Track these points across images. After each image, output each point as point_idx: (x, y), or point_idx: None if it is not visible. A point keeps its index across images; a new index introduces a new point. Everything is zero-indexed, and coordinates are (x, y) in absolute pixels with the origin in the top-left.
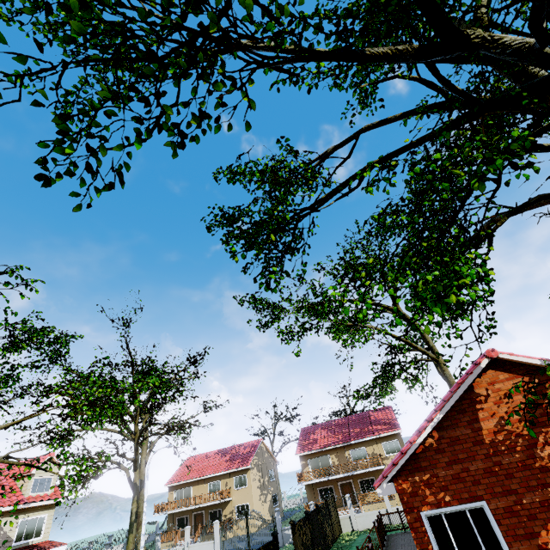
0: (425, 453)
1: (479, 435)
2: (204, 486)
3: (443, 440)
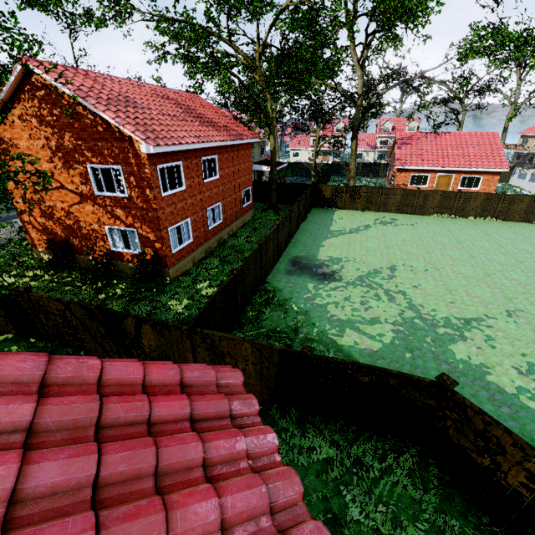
0: (391, 153)
1: (393, 153)
2: (534, 141)
3: (392, 152)
